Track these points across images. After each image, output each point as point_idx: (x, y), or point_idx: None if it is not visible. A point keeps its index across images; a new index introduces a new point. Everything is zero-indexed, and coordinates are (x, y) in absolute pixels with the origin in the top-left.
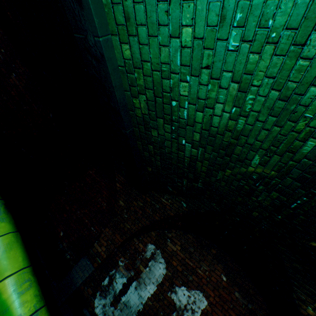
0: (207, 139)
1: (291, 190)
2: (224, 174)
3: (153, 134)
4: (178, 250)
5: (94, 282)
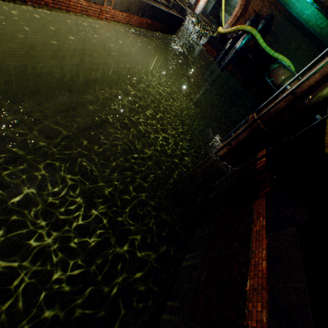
0: None
1: None
2: None
3: (323, 34)
4: None
5: None
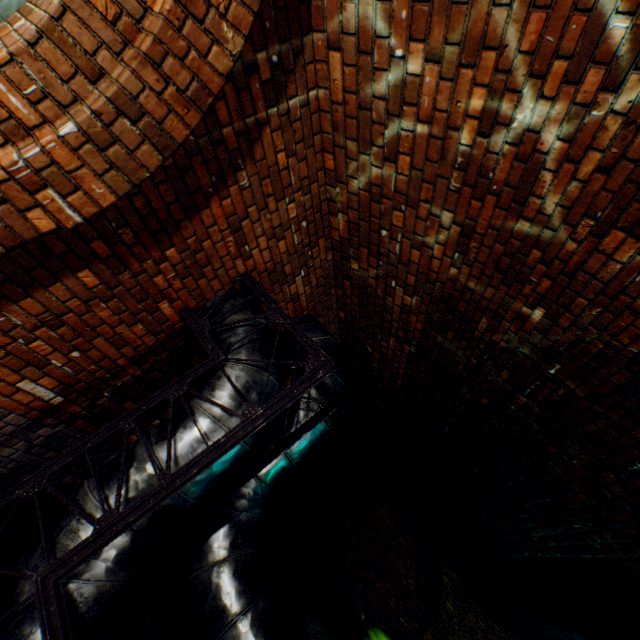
0: None
1: None
2: None
3: None
4: None
5: None
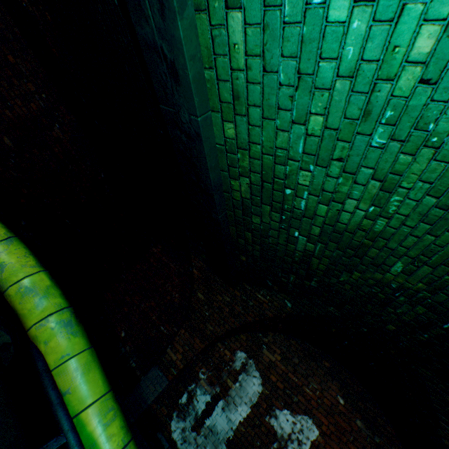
0: (330, 235)
1: (445, 308)
2: (350, 276)
3: (254, 220)
4: (278, 361)
5: (169, 399)
